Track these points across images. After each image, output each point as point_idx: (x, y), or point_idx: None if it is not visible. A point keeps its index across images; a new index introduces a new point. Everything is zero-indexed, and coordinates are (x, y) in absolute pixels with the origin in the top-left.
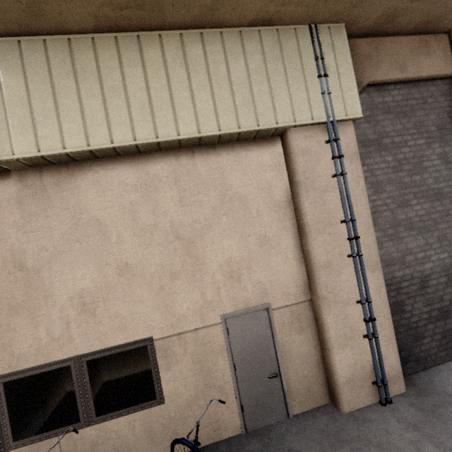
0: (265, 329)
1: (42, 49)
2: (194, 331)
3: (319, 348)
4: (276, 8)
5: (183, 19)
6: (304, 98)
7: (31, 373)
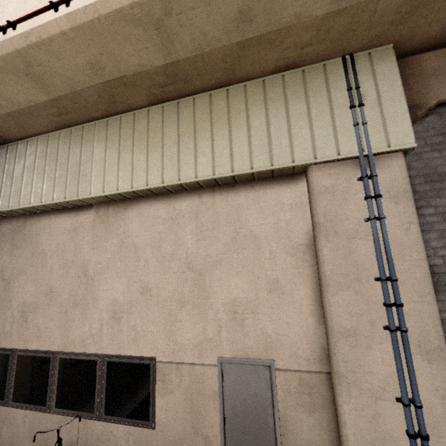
0: (265, 390)
1: (118, 123)
2: (191, 365)
3: (338, 445)
4: (295, 52)
5: (210, 83)
6: (330, 133)
7: (74, 357)
